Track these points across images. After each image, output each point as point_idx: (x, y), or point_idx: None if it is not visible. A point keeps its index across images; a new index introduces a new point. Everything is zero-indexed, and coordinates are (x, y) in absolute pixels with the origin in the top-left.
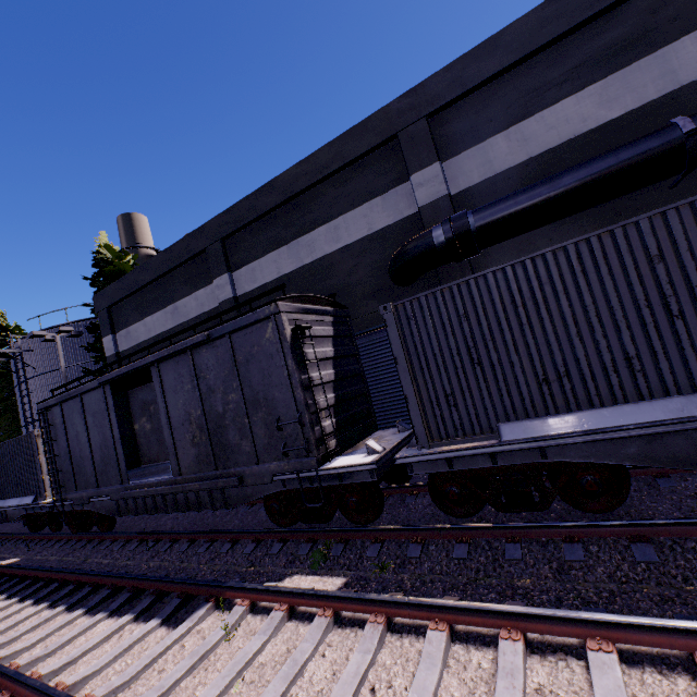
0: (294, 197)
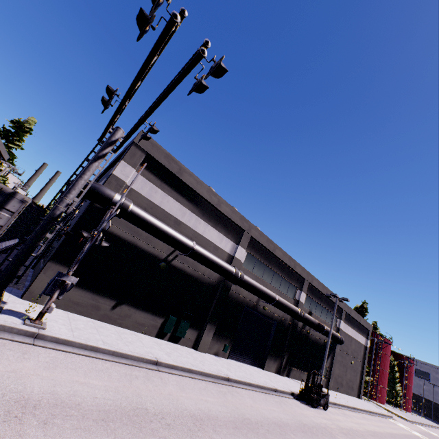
0: None
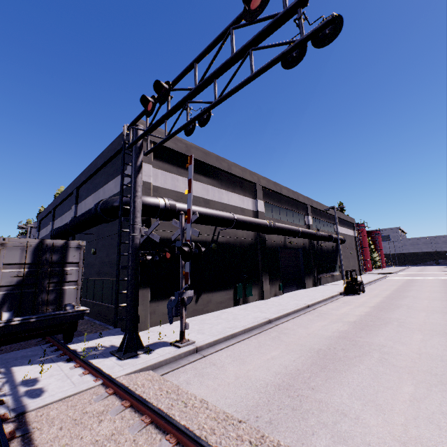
0: (63, 201)
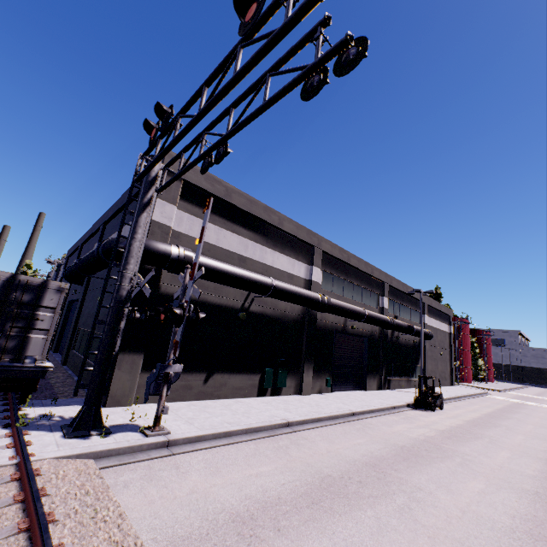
0: (91, 237)
